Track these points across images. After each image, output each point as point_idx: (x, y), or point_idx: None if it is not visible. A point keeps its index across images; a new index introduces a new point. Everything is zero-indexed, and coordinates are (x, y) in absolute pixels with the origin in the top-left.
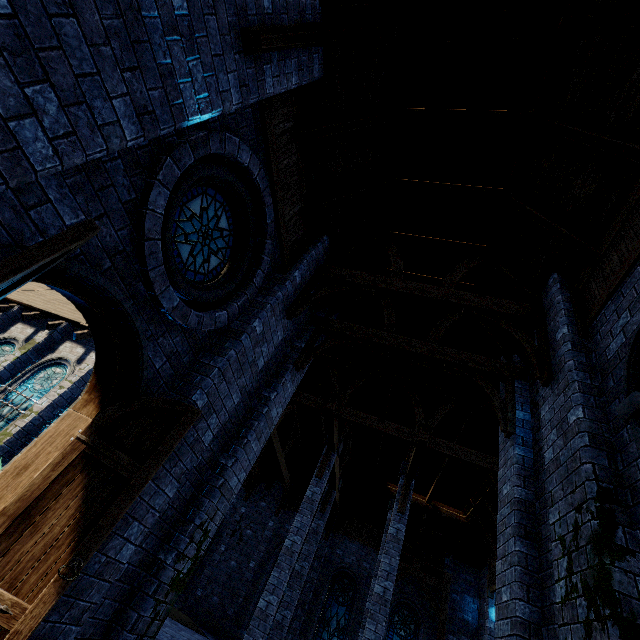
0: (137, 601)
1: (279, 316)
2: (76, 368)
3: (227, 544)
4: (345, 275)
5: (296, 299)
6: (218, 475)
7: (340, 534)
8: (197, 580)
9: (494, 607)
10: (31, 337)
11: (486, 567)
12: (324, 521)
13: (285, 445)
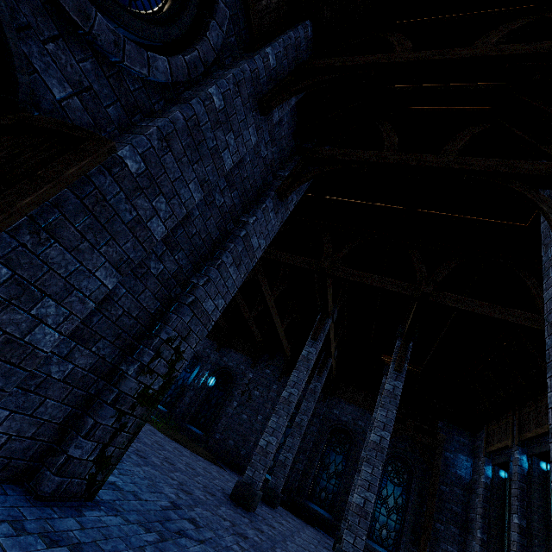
0: (94, 408)
1: (248, 103)
2: None
3: (238, 401)
4: (334, 62)
5: (271, 90)
6: (188, 293)
7: (337, 397)
8: (215, 427)
9: (491, 465)
10: None
11: (482, 431)
12: (321, 383)
13: (283, 319)
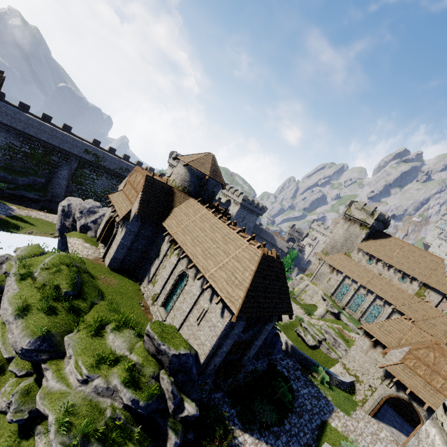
0: None
1: None
2: (366, 297)
3: None
4: None
5: None
6: None
7: None
8: None
9: None
10: (351, 284)
11: None
12: None
13: None
